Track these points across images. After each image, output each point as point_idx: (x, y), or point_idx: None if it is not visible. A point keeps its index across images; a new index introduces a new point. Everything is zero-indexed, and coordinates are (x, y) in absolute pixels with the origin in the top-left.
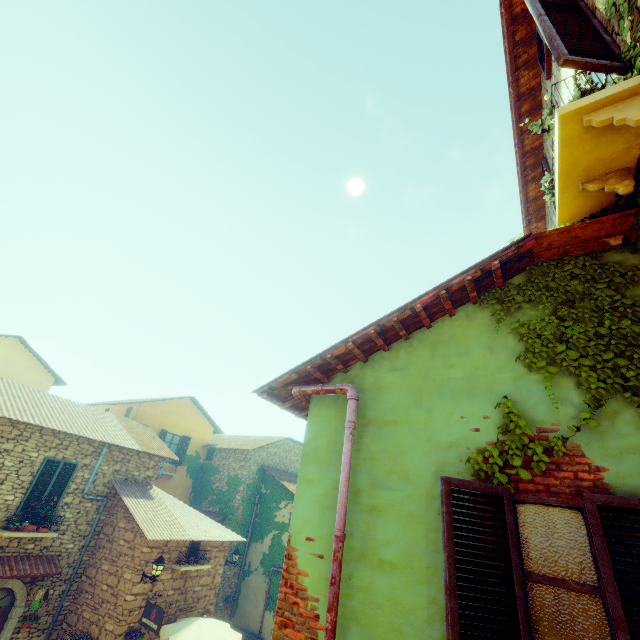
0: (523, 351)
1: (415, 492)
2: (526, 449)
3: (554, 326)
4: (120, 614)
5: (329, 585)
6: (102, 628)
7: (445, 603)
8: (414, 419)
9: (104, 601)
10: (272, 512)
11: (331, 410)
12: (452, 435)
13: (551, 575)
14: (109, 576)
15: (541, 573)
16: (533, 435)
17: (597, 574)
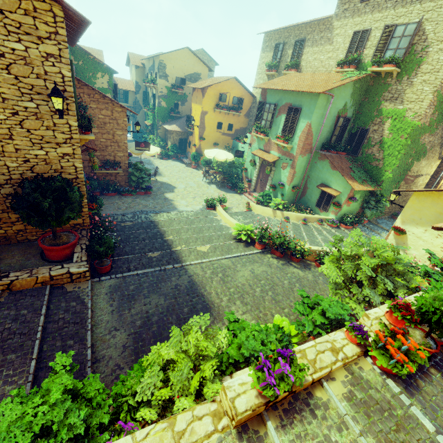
0: (352, 93)
1: (330, 116)
2: (344, 111)
3: (357, 90)
4: (125, 149)
5: (321, 130)
6: (115, 156)
7: (335, 130)
8: (335, 103)
9: (108, 146)
10: (91, 80)
11: (324, 97)
12: (338, 107)
13: (338, 126)
14: (103, 135)
15: (337, 126)
16: (346, 109)
17: (341, 125)
